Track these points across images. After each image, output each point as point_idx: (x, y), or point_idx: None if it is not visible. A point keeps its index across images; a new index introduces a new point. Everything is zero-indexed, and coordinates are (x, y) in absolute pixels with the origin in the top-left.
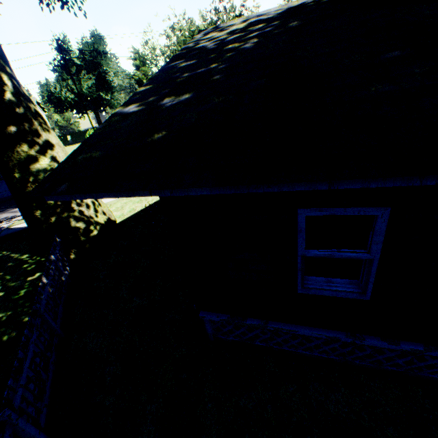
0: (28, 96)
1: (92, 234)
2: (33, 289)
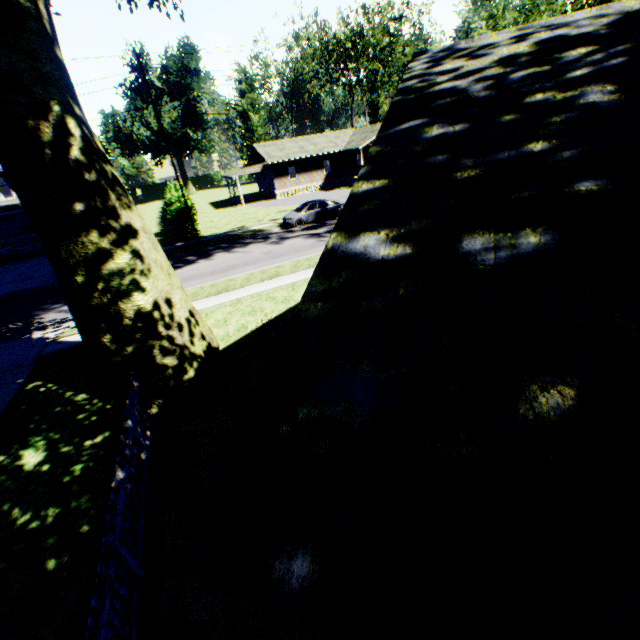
0: (103, 152)
1: (187, 376)
2: (94, 465)
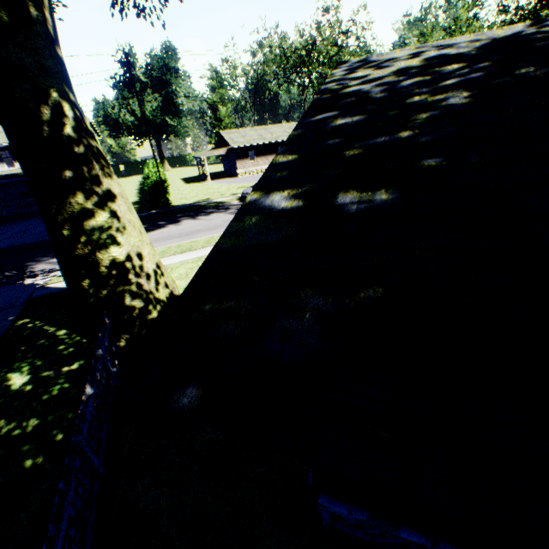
0: (91, 131)
1: (151, 316)
2: (69, 386)
